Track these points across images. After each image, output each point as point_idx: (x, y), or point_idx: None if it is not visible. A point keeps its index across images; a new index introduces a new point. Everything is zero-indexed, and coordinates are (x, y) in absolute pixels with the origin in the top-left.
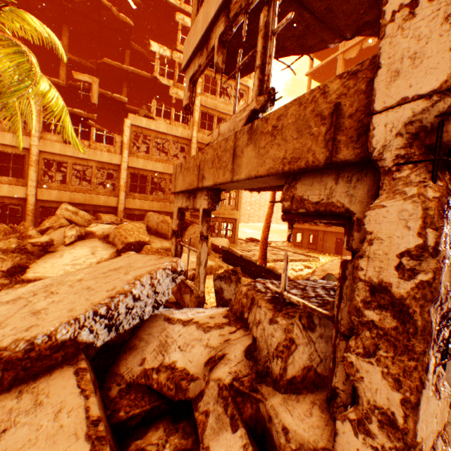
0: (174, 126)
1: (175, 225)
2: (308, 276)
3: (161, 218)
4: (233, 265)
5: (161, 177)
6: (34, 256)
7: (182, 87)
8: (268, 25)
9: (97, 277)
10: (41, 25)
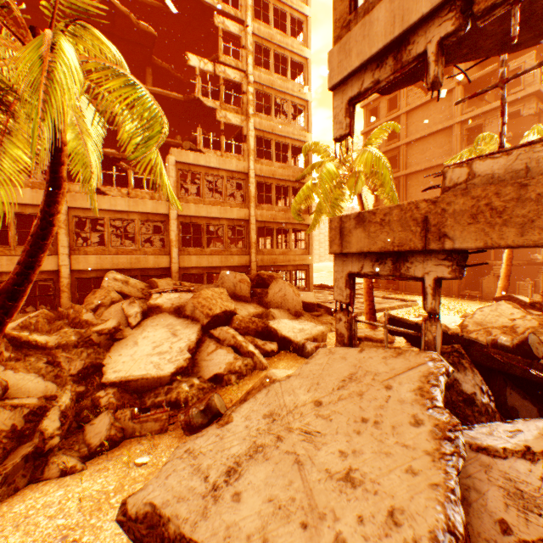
0: (226, 158)
1: (342, 296)
2: (493, 338)
3: (239, 276)
4: (405, 336)
5: (218, 223)
6: (101, 348)
7: (230, 108)
8: None
9: (345, 397)
10: (109, 43)
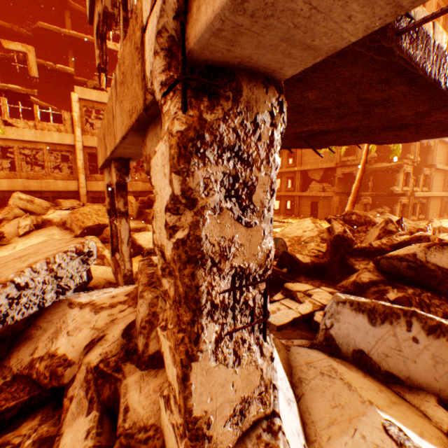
0: None
1: (107, 204)
2: None
3: None
4: None
5: None
6: None
7: None
8: None
9: None
10: None
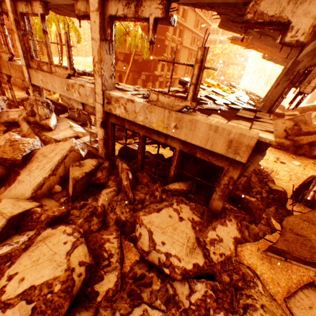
0: None
1: None
2: None
3: None
4: None
5: None
6: None
7: None
8: (5, 32)
9: None
10: None
